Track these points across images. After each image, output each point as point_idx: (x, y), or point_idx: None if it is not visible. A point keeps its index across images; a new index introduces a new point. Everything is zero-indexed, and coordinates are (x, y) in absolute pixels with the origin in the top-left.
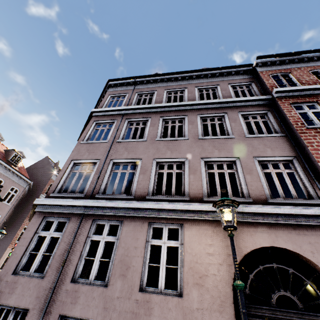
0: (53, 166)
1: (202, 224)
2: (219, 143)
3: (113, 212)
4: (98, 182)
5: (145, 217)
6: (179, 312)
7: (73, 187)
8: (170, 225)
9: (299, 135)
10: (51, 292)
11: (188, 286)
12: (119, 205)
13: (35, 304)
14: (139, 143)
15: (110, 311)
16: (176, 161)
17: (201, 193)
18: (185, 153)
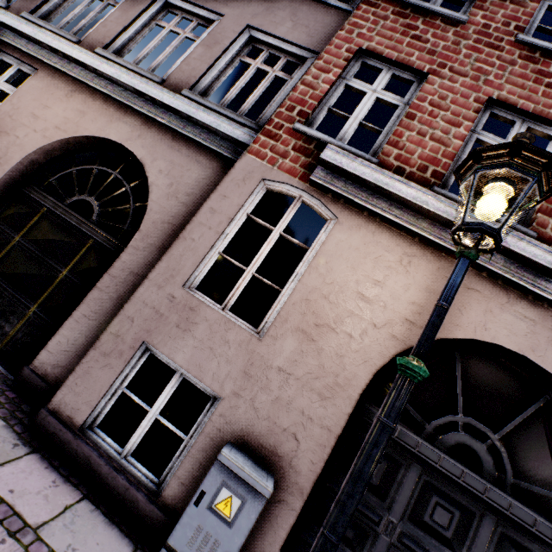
0: None
1: (61, 81)
2: None
3: None
4: None
5: None
6: None
7: None
8: (25, 67)
9: (359, 5)
10: None
11: None
12: None
13: None
14: None
15: None
16: None
17: (104, 43)
18: None
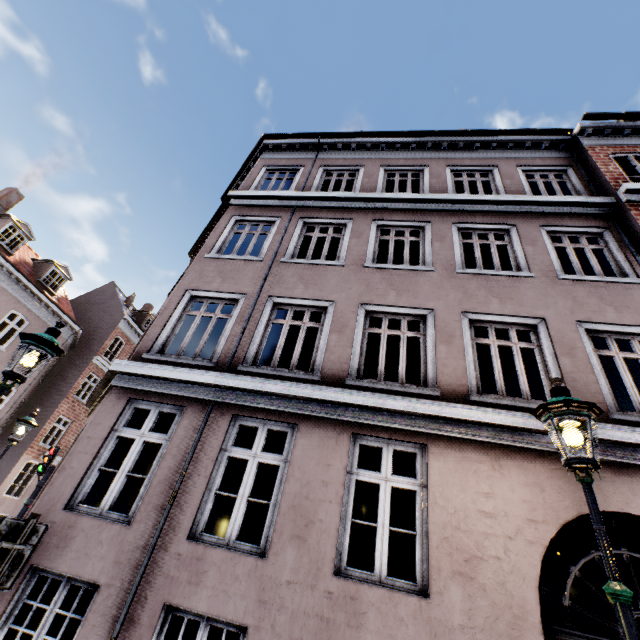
0: (123, 302)
1: (467, 450)
2: (500, 285)
3: (276, 405)
4: (243, 339)
5: (344, 422)
6: (421, 629)
7: (173, 347)
8: (398, 445)
9: None
10: (147, 556)
11: (440, 575)
12: (290, 391)
13: (113, 577)
14: (329, 269)
15: (272, 609)
16: (407, 313)
17: (465, 385)
18: (427, 299)
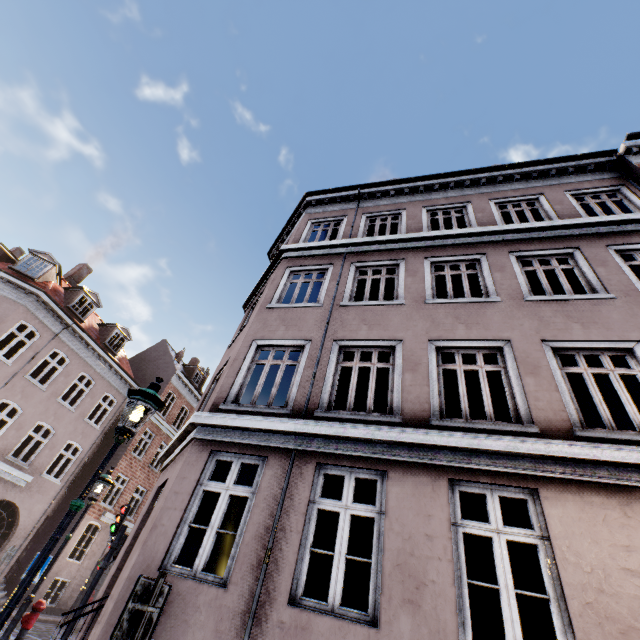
0: (174, 358)
1: (588, 494)
2: (578, 309)
3: (361, 451)
4: (315, 384)
5: (436, 467)
6: None
7: None
8: (503, 490)
9: None
10: (249, 624)
11: None
12: (375, 435)
13: None
14: (390, 308)
15: None
16: (481, 346)
17: (566, 419)
18: (500, 330)
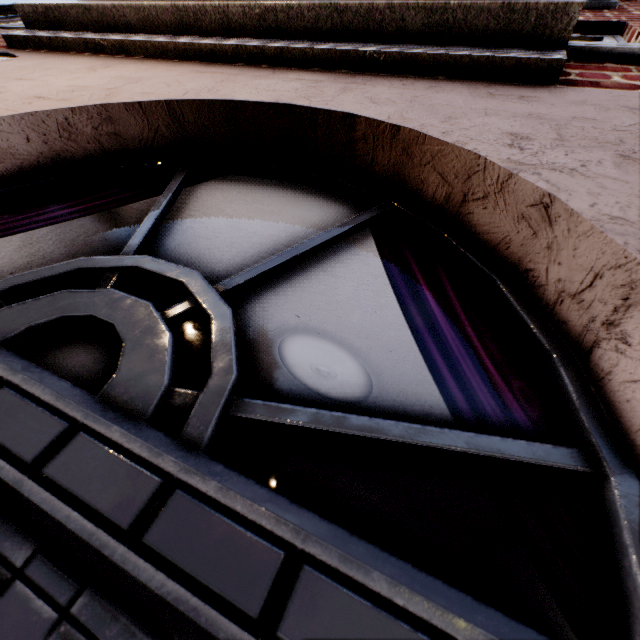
0: None
1: None
2: None
3: None
4: None
5: None
6: None
7: None
8: None
9: None
10: None
11: None
12: None
13: None
14: None
15: None
16: None
17: None
18: None
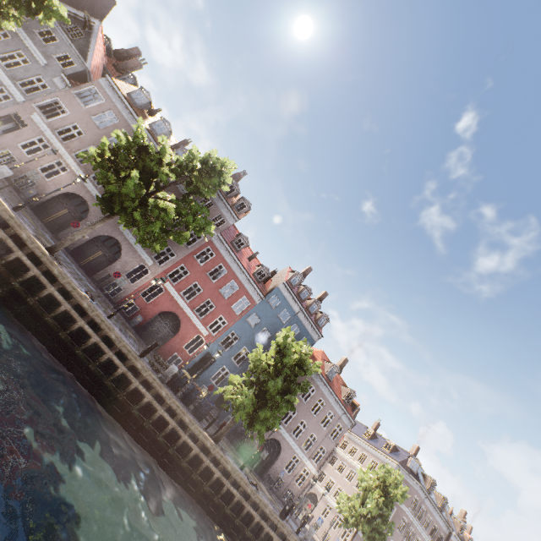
0: None
1: None
2: None
3: None
4: None
5: None
6: None
7: None
8: None
9: None
10: None
11: None
12: None
13: None
14: None
15: None
16: None
17: None
18: None
